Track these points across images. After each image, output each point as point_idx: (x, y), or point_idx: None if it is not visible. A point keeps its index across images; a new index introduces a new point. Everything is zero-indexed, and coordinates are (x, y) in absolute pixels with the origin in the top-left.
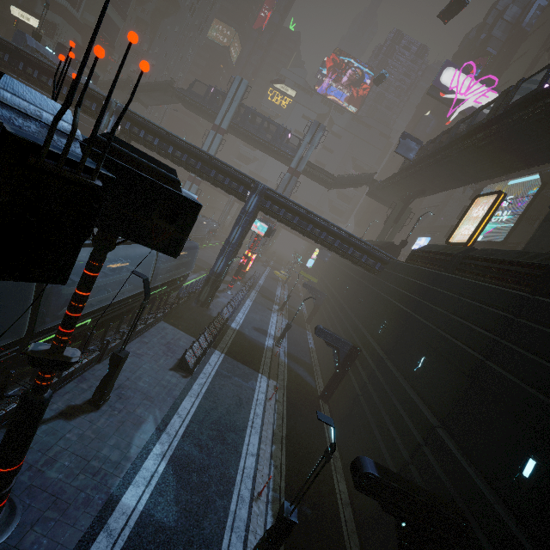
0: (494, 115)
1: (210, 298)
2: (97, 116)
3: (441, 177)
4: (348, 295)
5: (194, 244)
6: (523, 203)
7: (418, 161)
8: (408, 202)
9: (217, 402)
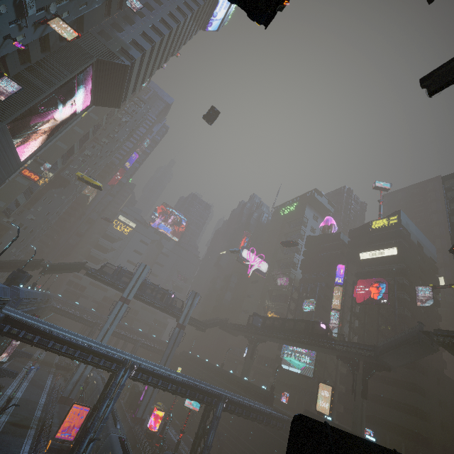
0: (308, 333)
1: None
2: (112, 371)
3: (278, 341)
4: (256, 441)
5: None
6: (313, 353)
7: (266, 331)
8: (256, 344)
9: None
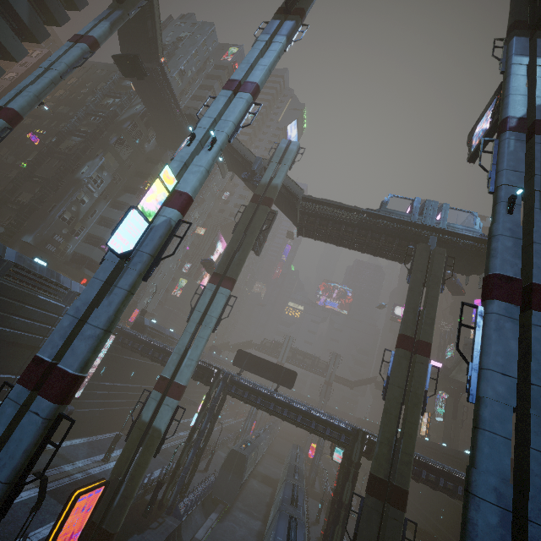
0: None
1: (314, 481)
2: None
3: None
4: None
5: (300, 448)
6: None
7: None
8: None
9: (348, 529)
